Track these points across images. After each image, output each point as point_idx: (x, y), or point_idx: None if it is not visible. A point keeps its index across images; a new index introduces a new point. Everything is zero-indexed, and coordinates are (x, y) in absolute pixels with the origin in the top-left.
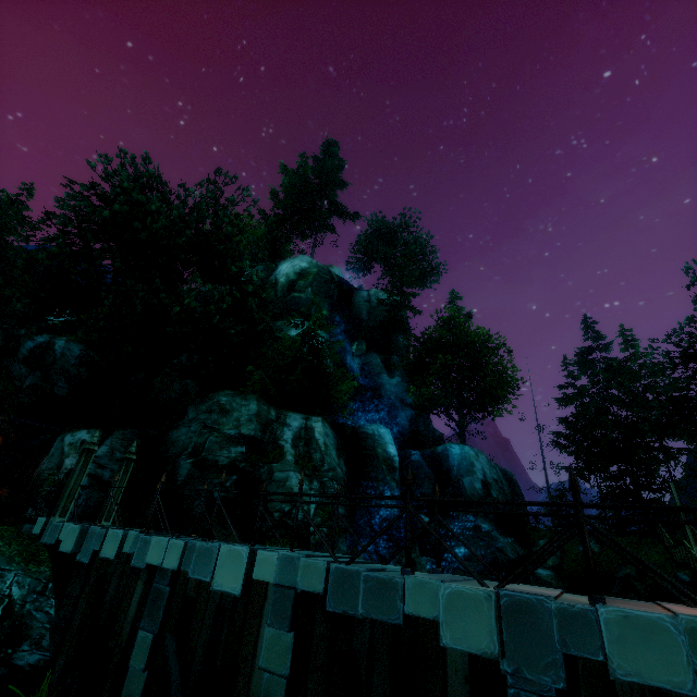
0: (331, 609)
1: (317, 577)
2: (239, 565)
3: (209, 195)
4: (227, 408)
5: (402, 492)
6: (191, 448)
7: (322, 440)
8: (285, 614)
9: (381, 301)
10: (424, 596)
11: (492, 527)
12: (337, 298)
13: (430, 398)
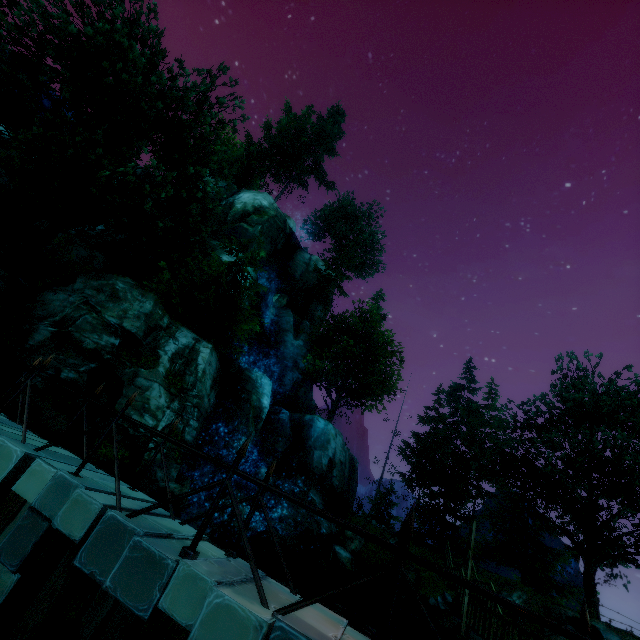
0: (79, 564)
1: (82, 520)
2: (0, 468)
3: (201, 84)
4: (119, 295)
5: (257, 442)
6: (59, 317)
7: (203, 366)
8: (22, 549)
9: (318, 269)
10: (189, 594)
11: (320, 501)
12: (280, 248)
13: (320, 370)
